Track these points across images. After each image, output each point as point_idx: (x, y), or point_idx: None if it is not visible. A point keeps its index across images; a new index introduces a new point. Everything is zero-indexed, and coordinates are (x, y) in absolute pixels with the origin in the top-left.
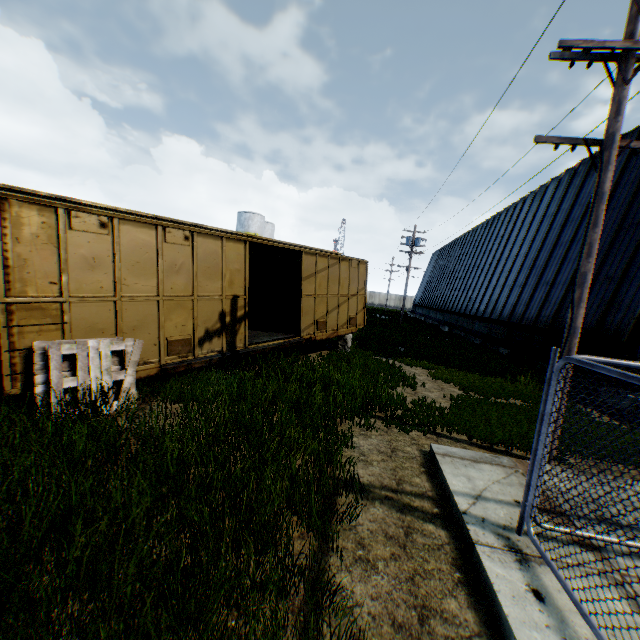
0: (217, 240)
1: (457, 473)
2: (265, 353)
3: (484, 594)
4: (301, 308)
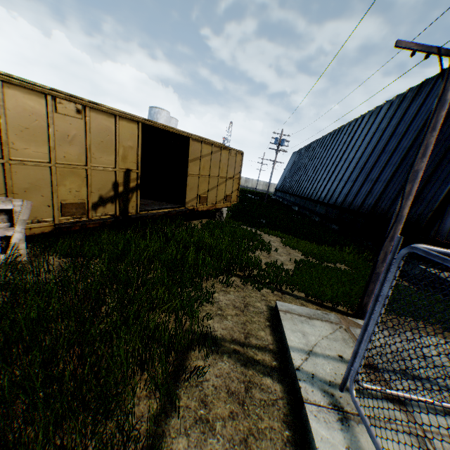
0: (111, 117)
1: (295, 329)
2: (157, 218)
3: None
4: (187, 184)
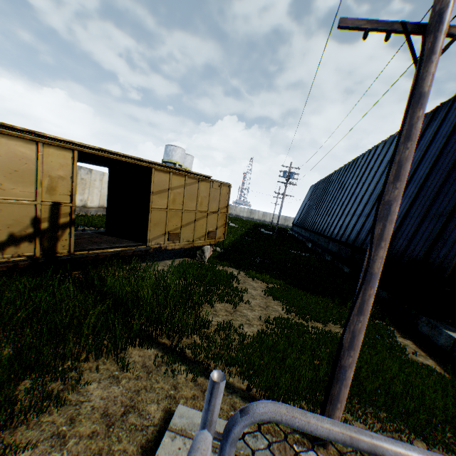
0: (31, 144)
1: None
2: (121, 257)
3: None
4: (149, 220)
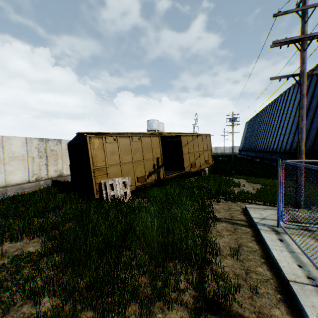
0: (149, 137)
1: (255, 212)
2: (170, 180)
3: (262, 242)
4: (183, 159)
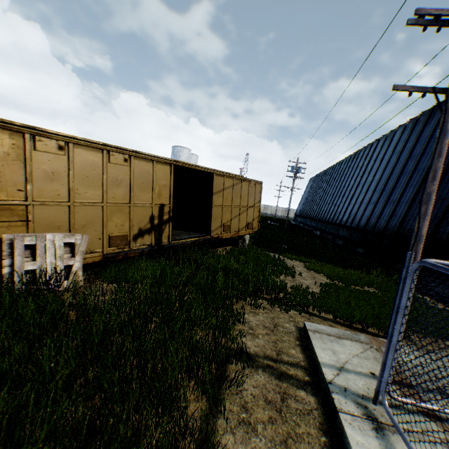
0: (149, 162)
1: (324, 347)
2: (185, 247)
3: None
4: (212, 215)
